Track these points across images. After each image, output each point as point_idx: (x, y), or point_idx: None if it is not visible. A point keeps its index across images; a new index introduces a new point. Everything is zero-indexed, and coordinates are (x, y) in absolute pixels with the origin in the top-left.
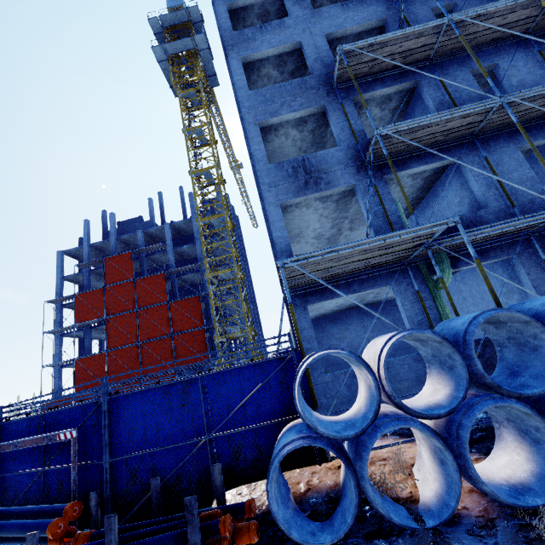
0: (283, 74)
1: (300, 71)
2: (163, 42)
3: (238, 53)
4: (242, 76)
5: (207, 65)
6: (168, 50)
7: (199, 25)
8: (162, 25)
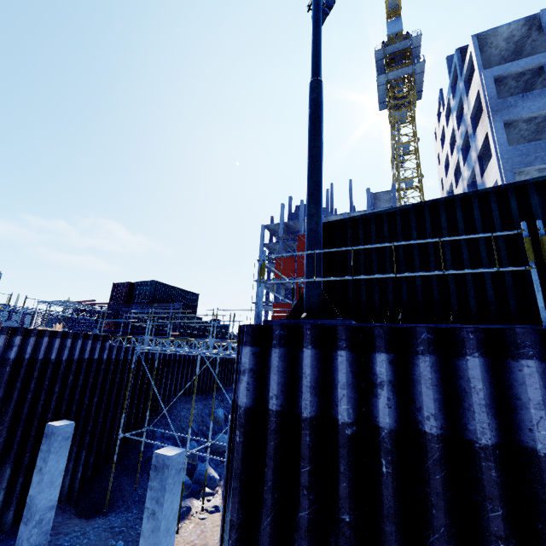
0: (530, 125)
1: (545, 122)
2: (380, 66)
3: (500, 117)
4: (503, 135)
5: (417, 84)
6: (388, 77)
7: (416, 49)
8: (384, 54)
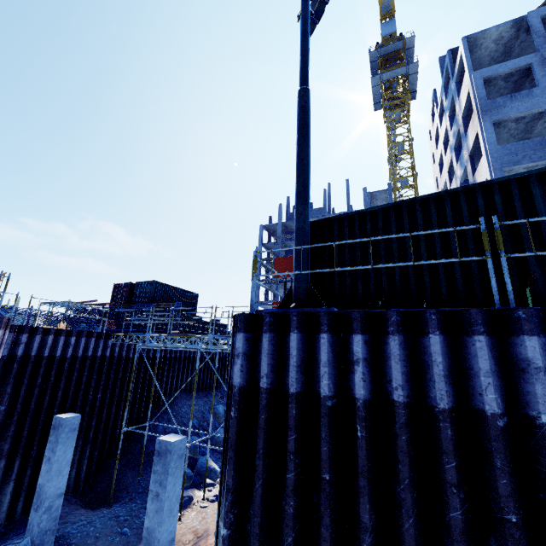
0: (518, 124)
1: (533, 121)
2: (375, 67)
3: (490, 117)
4: (492, 134)
5: (411, 85)
6: (383, 78)
7: (410, 50)
8: (378, 55)
